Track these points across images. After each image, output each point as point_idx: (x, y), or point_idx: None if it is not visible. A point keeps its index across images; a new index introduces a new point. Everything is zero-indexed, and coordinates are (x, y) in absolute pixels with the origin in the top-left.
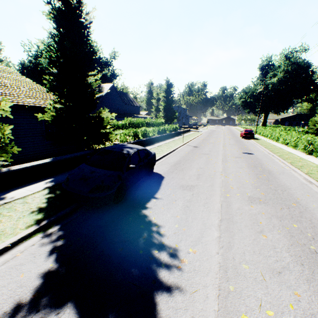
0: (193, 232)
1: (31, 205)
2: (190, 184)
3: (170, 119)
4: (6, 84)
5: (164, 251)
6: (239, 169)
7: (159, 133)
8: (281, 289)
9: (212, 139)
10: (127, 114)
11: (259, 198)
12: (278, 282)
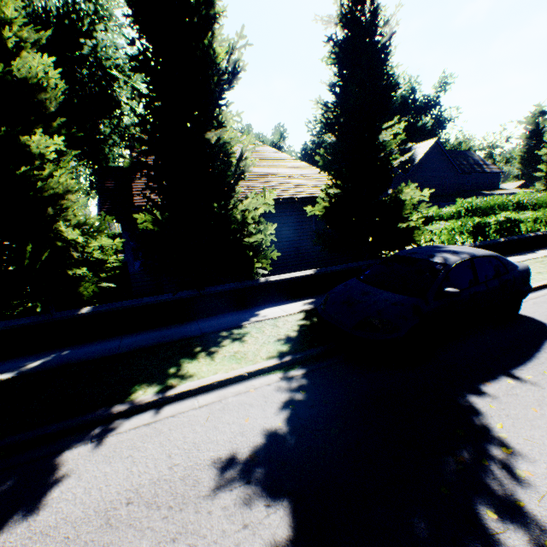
0: None
1: (279, 331)
2: None
3: None
4: (278, 175)
5: (520, 529)
6: None
7: None
8: None
9: None
10: (465, 193)
11: None
12: None
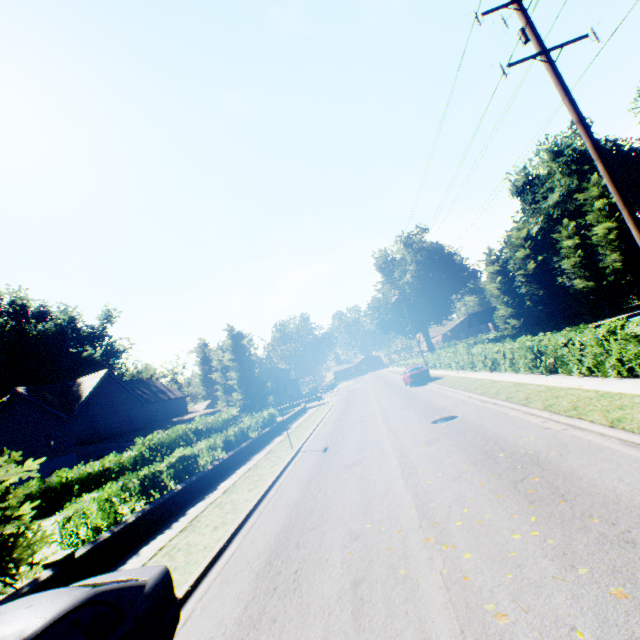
0: None
1: None
2: None
3: (258, 398)
4: None
5: None
6: (458, 484)
7: (229, 446)
8: None
9: (357, 412)
10: (157, 423)
11: None
12: None
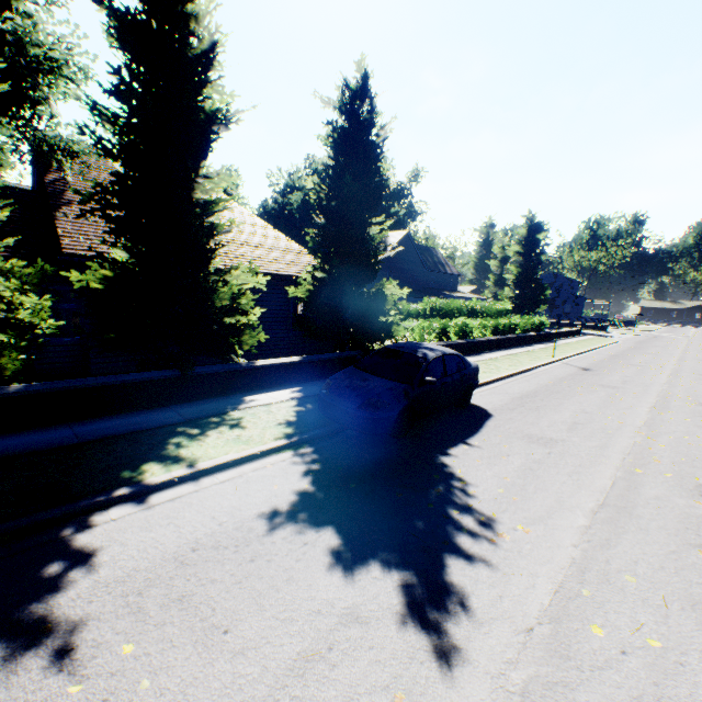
0: (532, 506)
1: (277, 416)
2: (548, 435)
3: (528, 303)
4: (255, 244)
5: (470, 516)
6: (697, 429)
7: (495, 332)
8: (701, 630)
9: (642, 358)
10: (430, 291)
11: None
12: (697, 620)
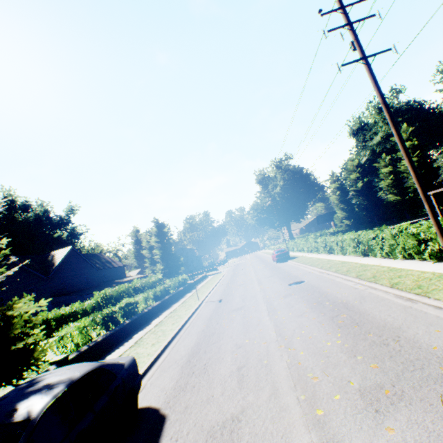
0: None
1: None
2: (228, 411)
3: (174, 268)
4: None
5: None
6: (300, 318)
7: (157, 298)
8: None
9: (241, 278)
10: (105, 283)
11: (379, 385)
12: None
